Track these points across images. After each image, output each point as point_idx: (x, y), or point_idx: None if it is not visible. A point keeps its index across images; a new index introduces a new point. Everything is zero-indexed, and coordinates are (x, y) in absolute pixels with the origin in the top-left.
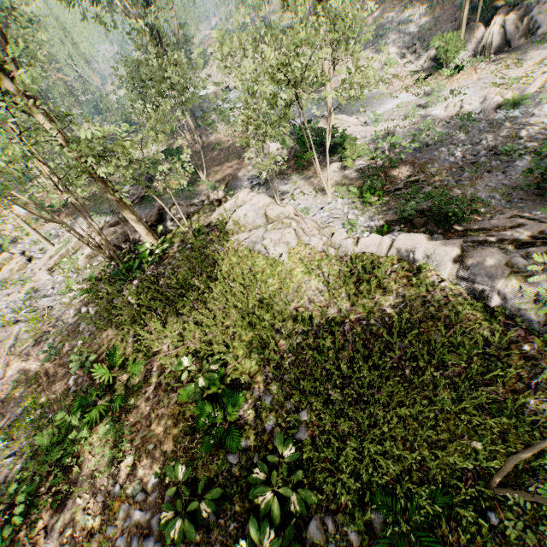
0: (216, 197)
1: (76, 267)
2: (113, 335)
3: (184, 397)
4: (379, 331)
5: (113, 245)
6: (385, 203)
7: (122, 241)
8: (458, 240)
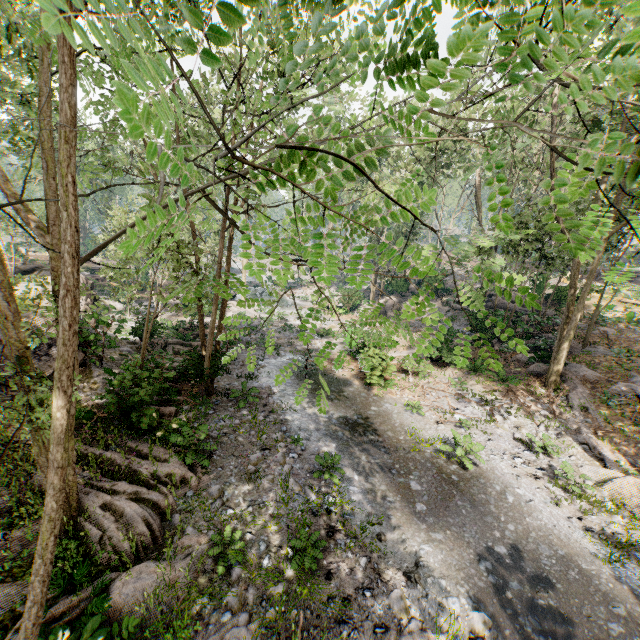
0: None
1: None
2: None
3: None
4: None
5: None
6: (171, 336)
7: None
8: None
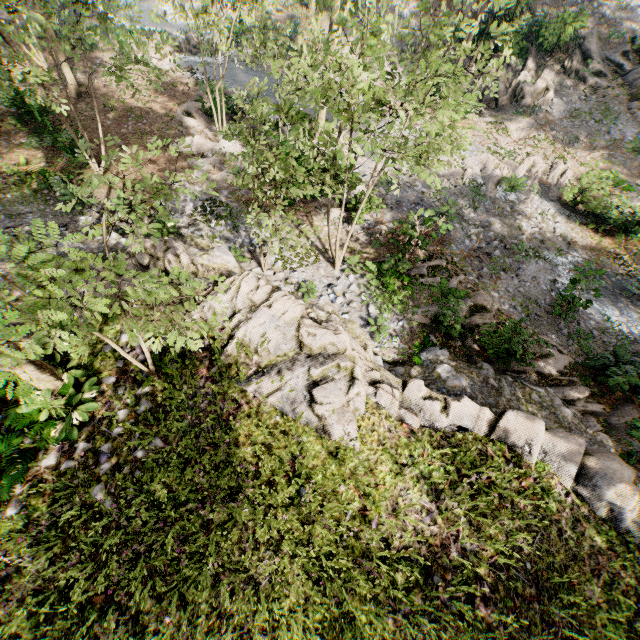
0: (176, 265)
1: None
2: None
3: None
4: (527, 589)
5: None
6: (409, 294)
7: None
8: (582, 439)
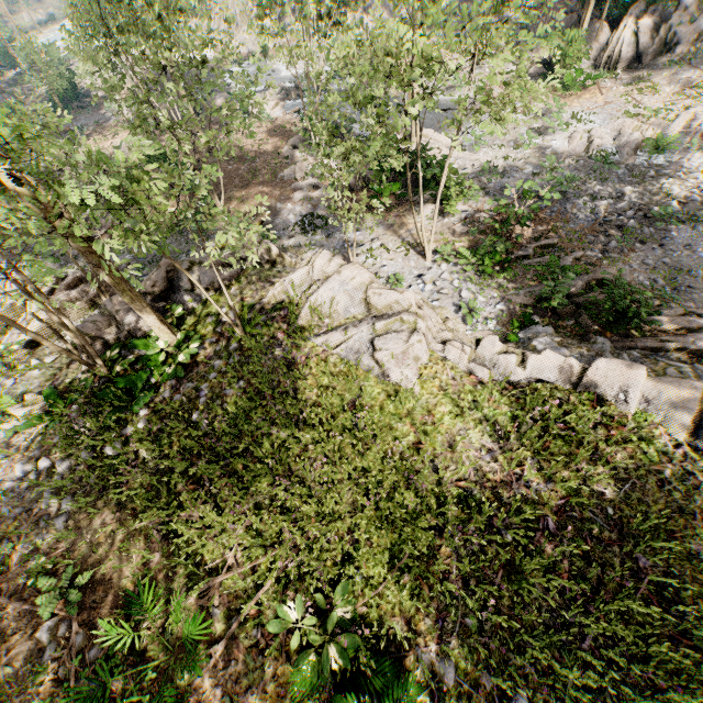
0: (267, 255)
1: (9, 365)
2: (115, 523)
3: (299, 685)
4: (605, 533)
5: (87, 335)
6: (510, 277)
7: (104, 327)
8: (699, 383)
